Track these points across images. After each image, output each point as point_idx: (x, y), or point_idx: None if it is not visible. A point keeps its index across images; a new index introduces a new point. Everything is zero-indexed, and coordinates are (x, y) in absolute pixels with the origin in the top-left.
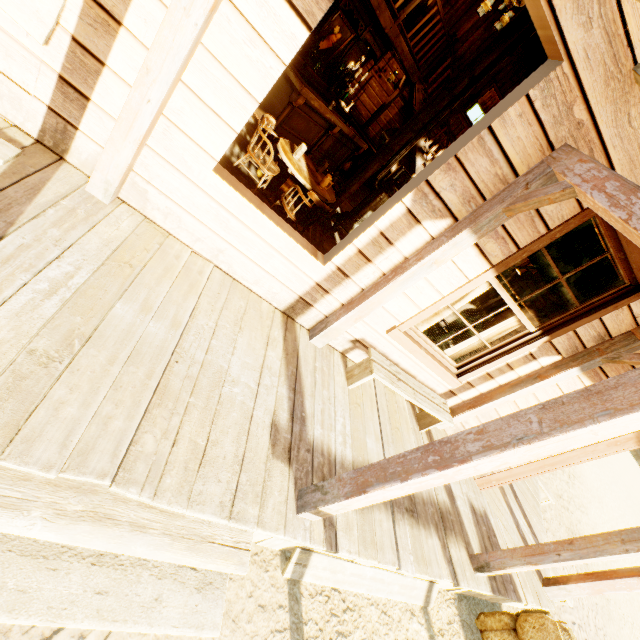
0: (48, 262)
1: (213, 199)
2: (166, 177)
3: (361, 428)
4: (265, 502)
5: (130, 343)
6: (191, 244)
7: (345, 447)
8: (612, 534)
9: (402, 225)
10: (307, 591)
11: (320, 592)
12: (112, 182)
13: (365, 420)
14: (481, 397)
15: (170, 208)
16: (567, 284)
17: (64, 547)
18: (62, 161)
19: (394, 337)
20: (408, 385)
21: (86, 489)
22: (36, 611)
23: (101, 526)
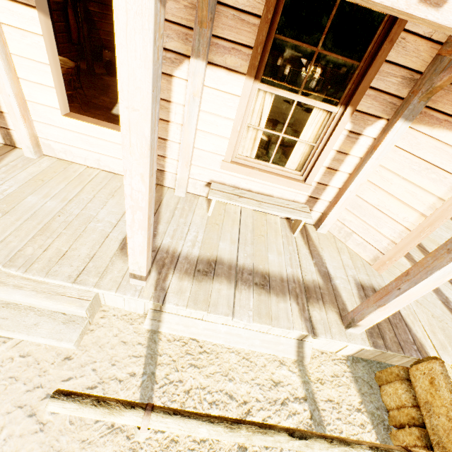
0: None
1: (74, 131)
2: (50, 132)
3: (215, 237)
4: (105, 276)
5: (31, 211)
6: (85, 163)
7: (193, 248)
8: (439, 249)
9: (165, 85)
10: (166, 338)
11: (178, 340)
12: (29, 146)
13: (222, 232)
14: (340, 192)
15: (64, 148)
16: (337, 52)
17: None
18: (16, 148)
19: (226, 169)
20: (253, 200)
21: None
22: None
23: None
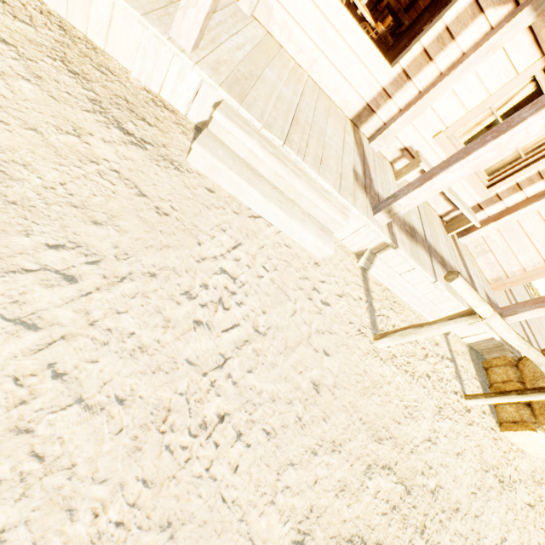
0: (233, 34)
1: (318, 8)
2: None
3: None
4: (355, 200)
5: (276, 91)
6: (294, 56)
7: None
8: None
9: (466, 17)
10: (371, 280)
11: (379, 285)
12: None
13: None
14: (506, 210)
15: (286, 22)
16: None
17: (261, 175)
18: None
19: (438, 142)
20: None
21: (271, 145)
22: (257, 190)
23: (281, 163)
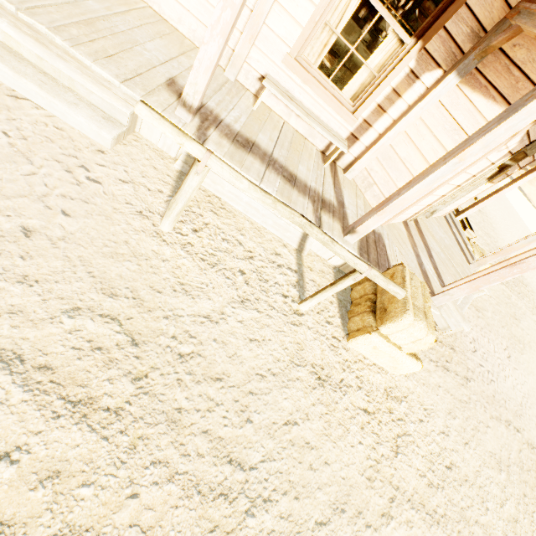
0: None
1: None
2: None
3: (256, 128)
4: (151, 95)
5: None
6: None
7: (235, 123)
8: (439, 160)
9: None
10: None
11: (203, 190)
12: None
13: (263, 128)
14: (379, 137)
15: None
16: None
17: (26, 59)
18: None
19: (288, 65)
20: (302, 109)
21: (34, 30)
22: (7, 65)
23: (40, 45)
